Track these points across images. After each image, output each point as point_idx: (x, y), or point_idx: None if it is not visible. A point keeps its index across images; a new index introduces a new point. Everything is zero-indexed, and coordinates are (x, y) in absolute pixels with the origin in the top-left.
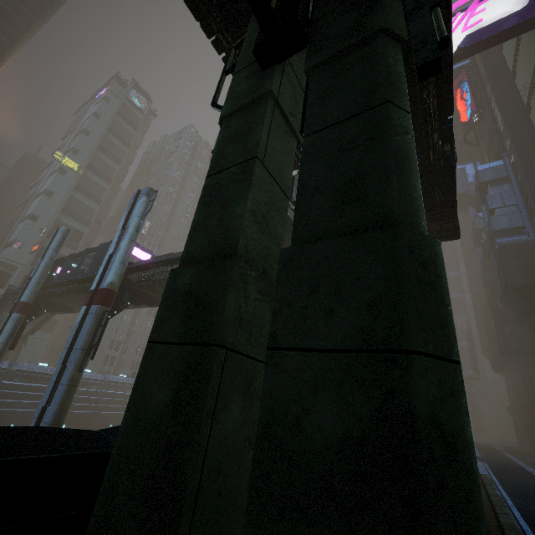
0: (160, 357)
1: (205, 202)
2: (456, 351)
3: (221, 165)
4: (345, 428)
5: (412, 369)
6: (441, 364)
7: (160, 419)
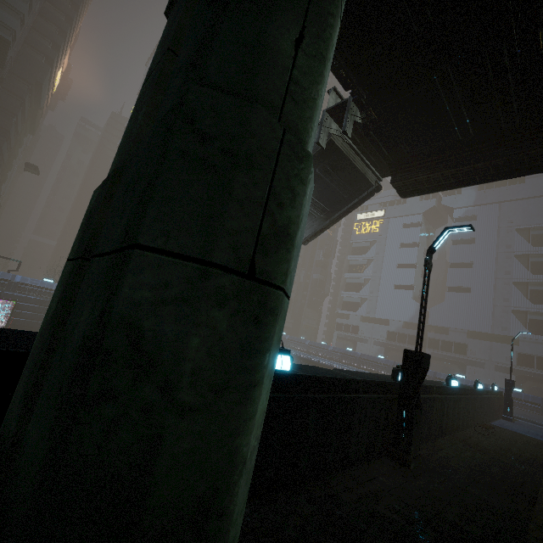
0: (65, 272)
1: (131, 117)
2: (216, 251)
3: (150, 71)
4: (85, 331)
5: (128, 265)
6: (177, 264)
7: (48, 324)
